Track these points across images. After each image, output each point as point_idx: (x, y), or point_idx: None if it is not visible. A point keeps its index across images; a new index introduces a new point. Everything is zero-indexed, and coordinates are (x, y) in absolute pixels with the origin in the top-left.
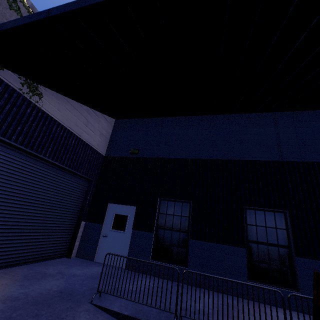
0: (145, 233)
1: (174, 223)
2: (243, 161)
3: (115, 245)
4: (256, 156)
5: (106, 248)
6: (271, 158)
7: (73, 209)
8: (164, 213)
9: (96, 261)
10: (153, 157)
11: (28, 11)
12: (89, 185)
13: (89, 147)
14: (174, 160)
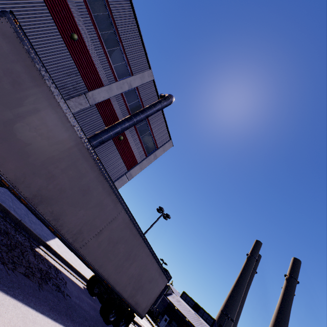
0: (168, 325)
1: (173, 326)
2: (188, 324)
3: (163, 323)
4: (191, 324)
5: (162, 323)
6: (192, 326)
7: (160, 311)
8: (173, 323)
9: (160, 324)
10: (176, 310)
11: (169, 287)
12: (164, 308)
13: (167, 301)
14: (179, 314)
